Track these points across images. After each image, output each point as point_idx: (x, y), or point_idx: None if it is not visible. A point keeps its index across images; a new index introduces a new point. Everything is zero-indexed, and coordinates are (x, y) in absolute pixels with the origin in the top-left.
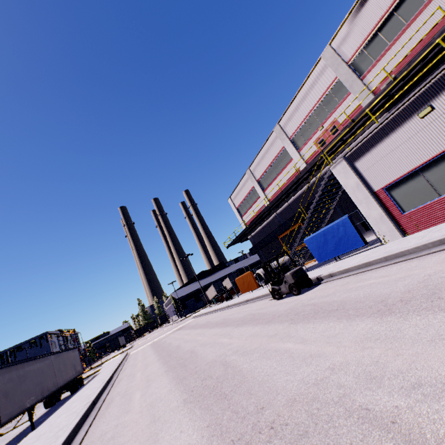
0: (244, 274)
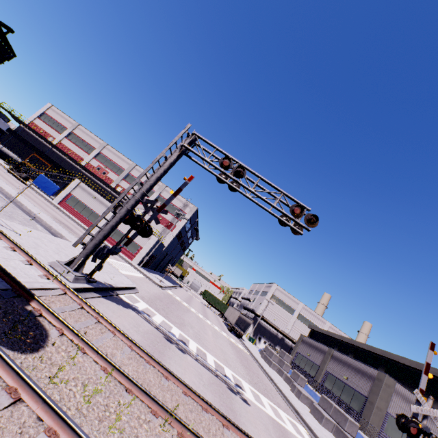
0: None
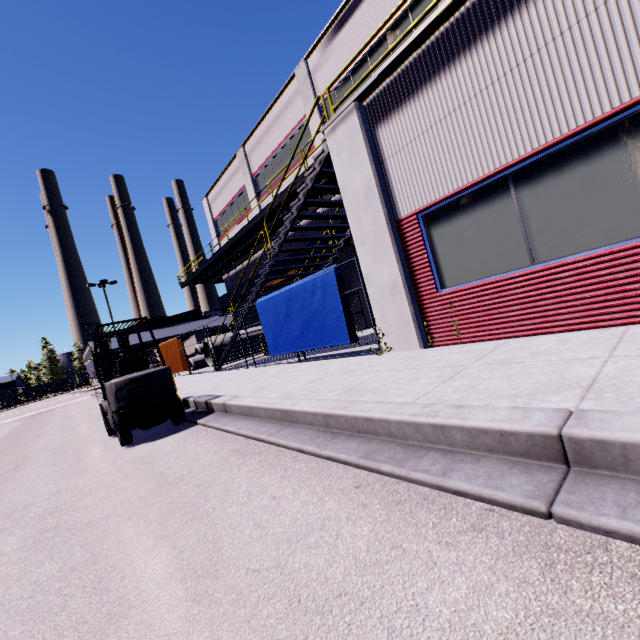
0: (169, 341)
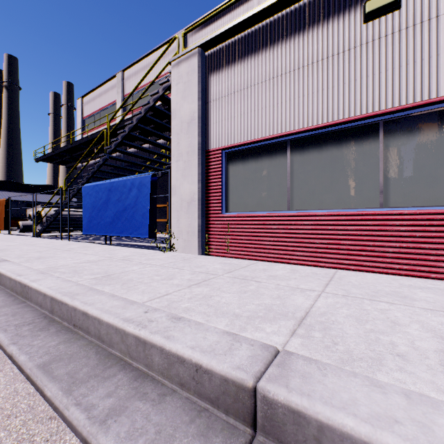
0: None
